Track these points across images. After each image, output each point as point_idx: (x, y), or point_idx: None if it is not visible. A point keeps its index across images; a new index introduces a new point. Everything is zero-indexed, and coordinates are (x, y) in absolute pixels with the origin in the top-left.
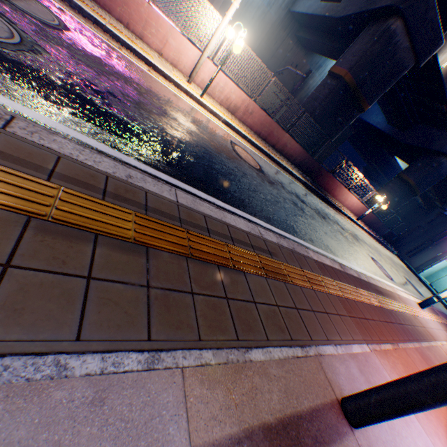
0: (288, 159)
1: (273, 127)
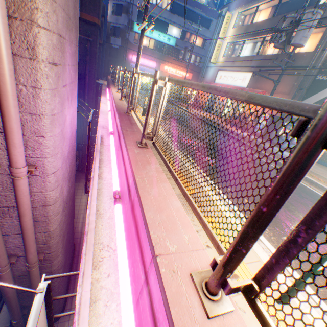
0: None
1: None
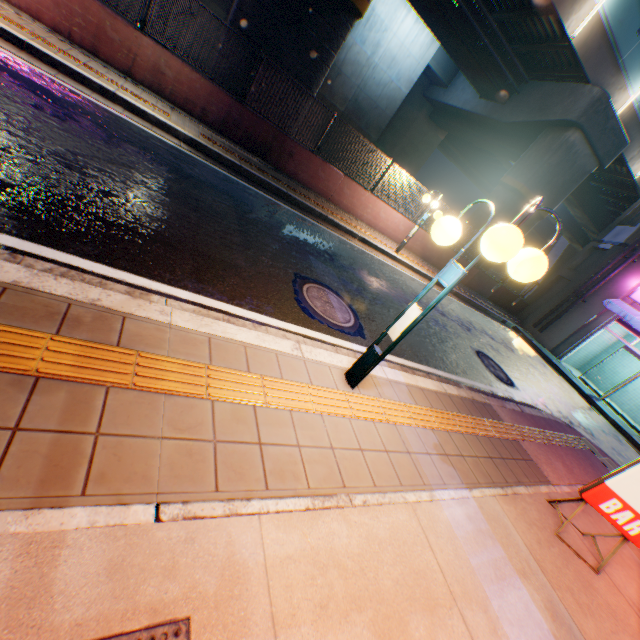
0: (188, 112)
1: (98, 15)
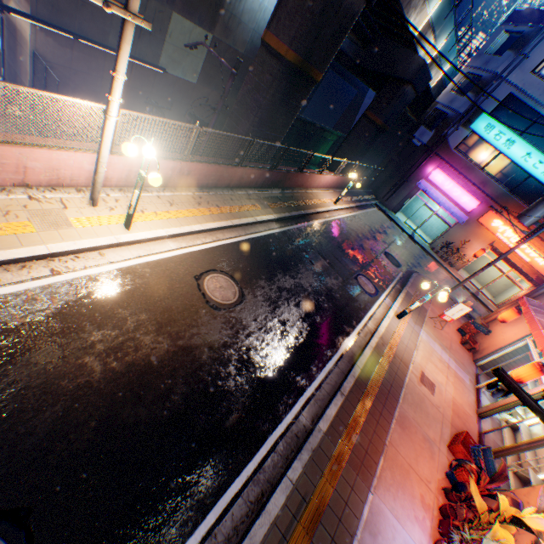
0: (249, 187)
1: (221, 171)
